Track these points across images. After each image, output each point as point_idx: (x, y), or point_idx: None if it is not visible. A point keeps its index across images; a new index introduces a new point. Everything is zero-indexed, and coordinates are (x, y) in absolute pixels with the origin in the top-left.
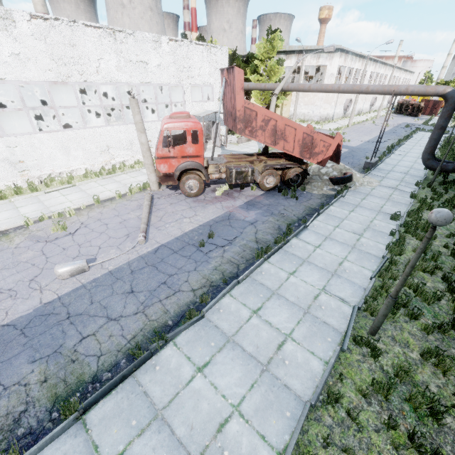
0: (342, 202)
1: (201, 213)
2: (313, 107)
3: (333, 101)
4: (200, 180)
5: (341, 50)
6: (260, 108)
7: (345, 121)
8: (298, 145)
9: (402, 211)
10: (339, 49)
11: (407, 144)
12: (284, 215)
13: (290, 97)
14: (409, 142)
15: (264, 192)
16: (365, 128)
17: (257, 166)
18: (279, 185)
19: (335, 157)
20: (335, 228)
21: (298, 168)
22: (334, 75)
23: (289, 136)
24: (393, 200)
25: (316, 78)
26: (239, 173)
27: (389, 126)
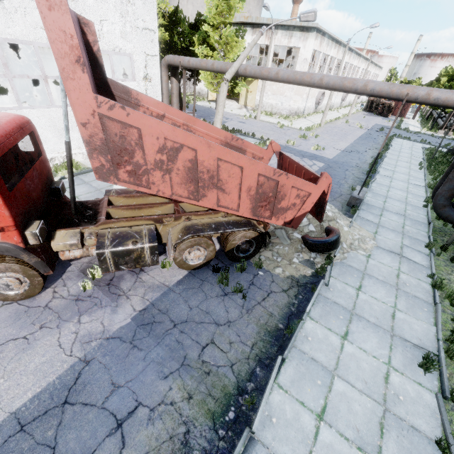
0: (325, 301)
1: (1, 378)
2: (282, 98)
3: (305, 92)
4: (27, 272)
5: (317, 30)
6: (148, 120)
7: (316, 117)
8: (248, 197)
9: (431, 333)
10: (315, 28)
11: (389, 157)
12: (210, 365)
13: (256, 82)
14: (390, 154)
15: (186, 272)
16: (339, 129)
17: (172, 225)
18: (217, 251)
19: (314, 208)
20: (318, 425)
21: (250, 230)
22: (308, 61)
23: (229, 181)
24: (406, 292)
25: (286, 63)
26: (123, 254)
27: (363, 128)
